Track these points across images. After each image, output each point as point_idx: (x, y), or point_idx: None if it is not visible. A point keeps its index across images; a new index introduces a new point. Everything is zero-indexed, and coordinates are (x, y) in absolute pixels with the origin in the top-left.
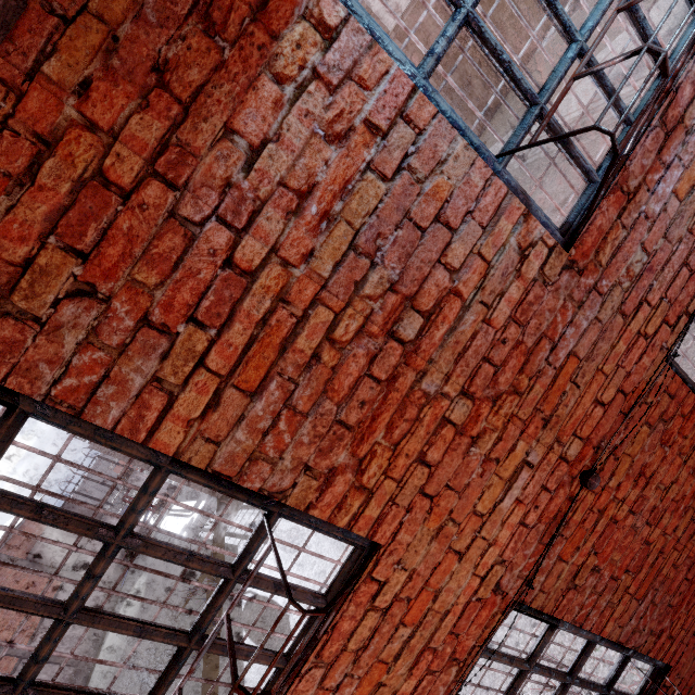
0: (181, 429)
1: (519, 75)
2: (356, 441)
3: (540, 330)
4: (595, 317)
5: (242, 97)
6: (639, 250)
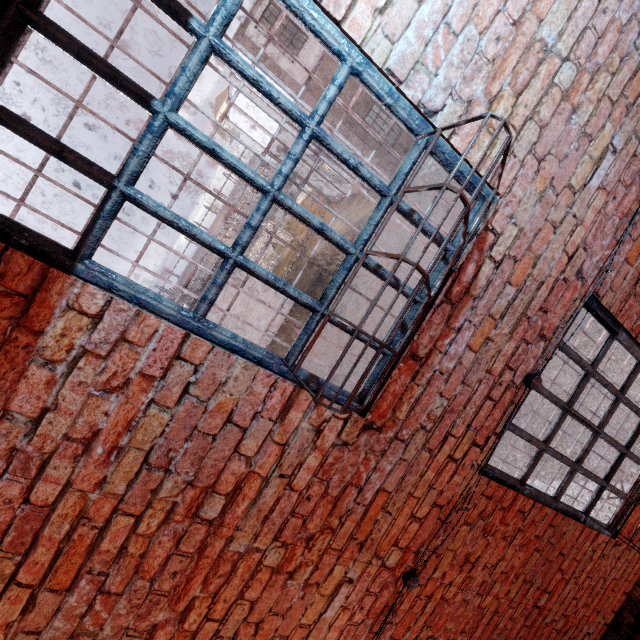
0: (3, 630)
1: (295, 295)
2: (174, 600)
3: (345, 480)
4: (400, 458)
5: (17, 383)
6: (438, 398)
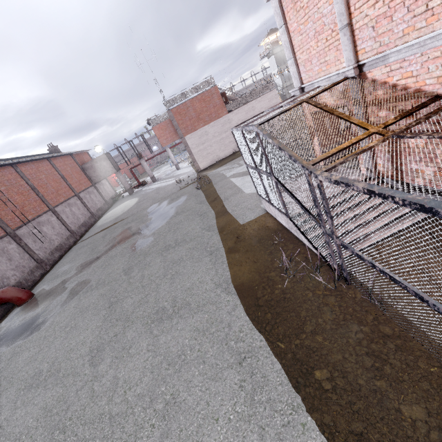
0: None
1: None
2: None
3: None
4: None
5: None
6: None
